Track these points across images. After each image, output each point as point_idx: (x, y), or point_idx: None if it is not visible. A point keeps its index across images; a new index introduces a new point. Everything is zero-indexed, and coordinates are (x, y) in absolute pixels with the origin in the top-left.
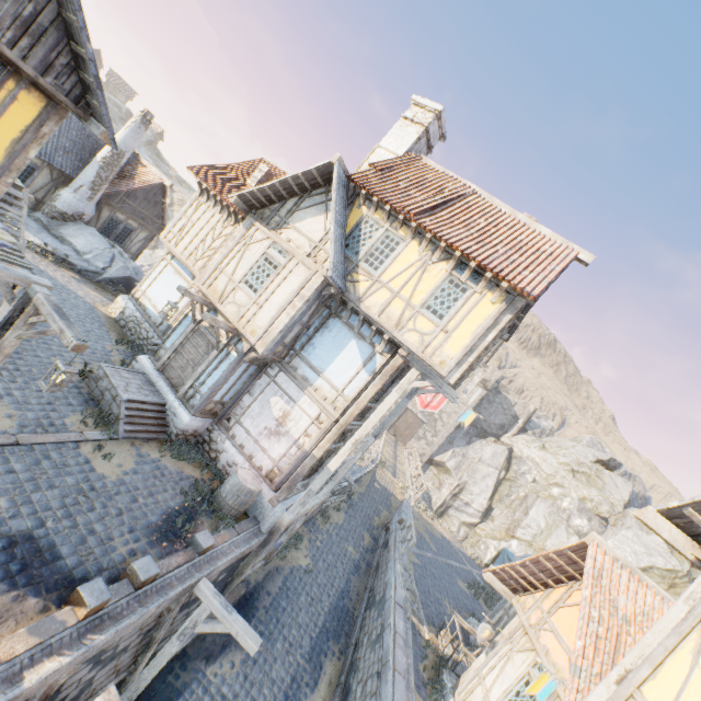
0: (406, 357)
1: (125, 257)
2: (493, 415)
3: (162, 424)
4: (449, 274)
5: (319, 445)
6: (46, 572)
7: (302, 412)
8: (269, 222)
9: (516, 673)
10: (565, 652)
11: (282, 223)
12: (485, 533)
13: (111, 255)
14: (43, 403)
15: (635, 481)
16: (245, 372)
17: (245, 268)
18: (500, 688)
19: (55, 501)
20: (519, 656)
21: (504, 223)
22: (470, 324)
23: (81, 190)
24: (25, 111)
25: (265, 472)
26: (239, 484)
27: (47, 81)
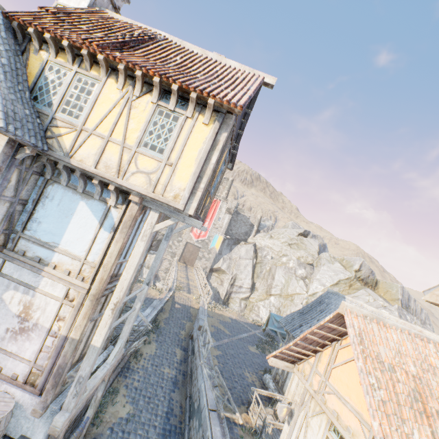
0: (142, 202)
1: None
2: (239, 228)
3: None
4: (157, 106)
5: (75, 325)
6: None
7: (47, 296)
8: None
9: None
10: (353, 414)
11: None
12: (255, 300)
13: None
14: None
15: (318, 238)
16: None
17: None
18: None
19: None
20: (315, 421)
21: (198, 60)
22: (192, 151)
23: None
24: None
25: (22, 379)
26: None
27: None
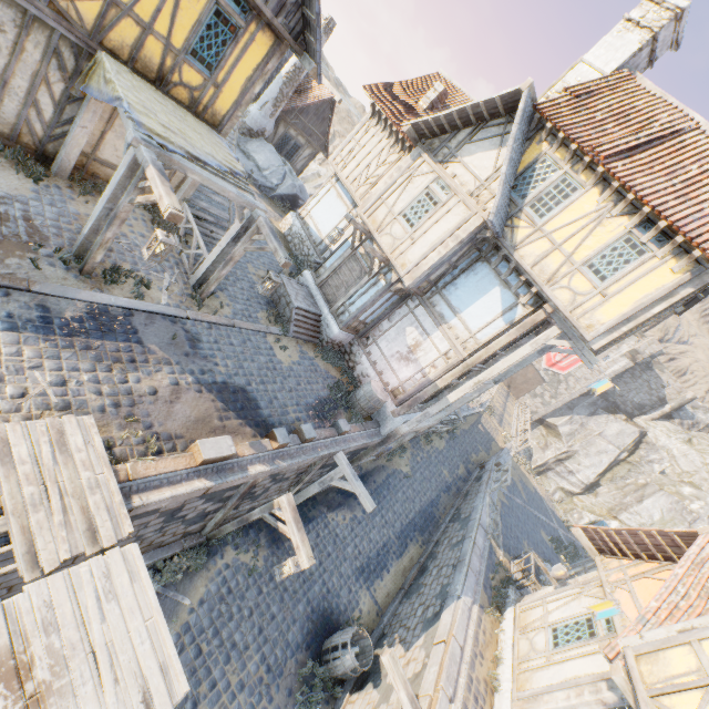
0: (550, 314)
1: (293, 175)
2: (633, 392)
3: (317, 331)
4: (628, 232)
5: (443, 377)
6: (254, 414)
7: (433, 345)
8: (437, 154)
9: (580, 609)
10: (637, 609)
11: (449, 157)
12: (583, 505)
13: (283, 173)
14: (244, 299)
15: None
16: (388, 300)
17: (406, 202)
18: (560, 614)
19: (255, 371)
20: (587, 599)
21: None
22: (636, 292)
23: (266, 106)
24: (258, 51)
25: (391, 389)
26: (371, 392)
27: (278, 21)
